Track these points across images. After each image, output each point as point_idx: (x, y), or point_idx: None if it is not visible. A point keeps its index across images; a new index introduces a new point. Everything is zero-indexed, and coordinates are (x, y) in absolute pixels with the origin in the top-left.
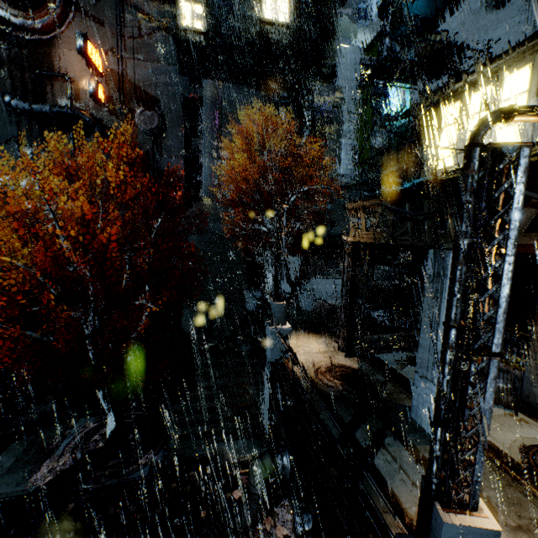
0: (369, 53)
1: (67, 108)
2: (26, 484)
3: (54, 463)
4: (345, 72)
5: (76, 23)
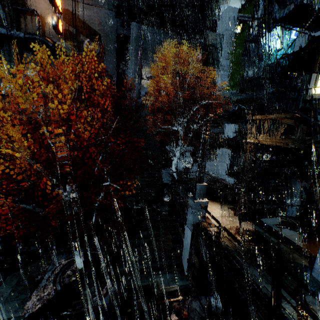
0: (242, 12)
1: (36, 35)
2: (21, 311)
3: (40, 293)
4: (225, 24)
5: None
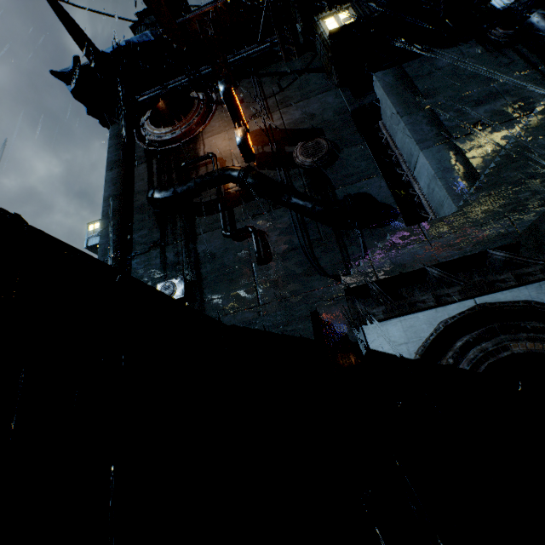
0: None
1: (213, 171)
2: None
3: None
4: None
5: (218, 113)
